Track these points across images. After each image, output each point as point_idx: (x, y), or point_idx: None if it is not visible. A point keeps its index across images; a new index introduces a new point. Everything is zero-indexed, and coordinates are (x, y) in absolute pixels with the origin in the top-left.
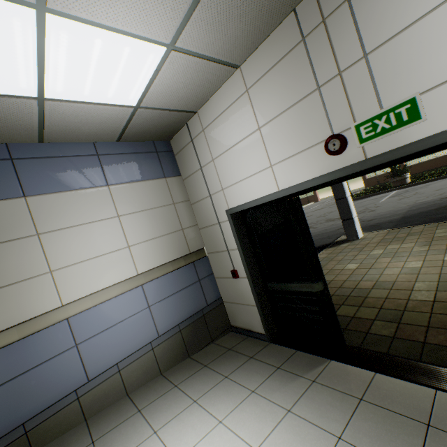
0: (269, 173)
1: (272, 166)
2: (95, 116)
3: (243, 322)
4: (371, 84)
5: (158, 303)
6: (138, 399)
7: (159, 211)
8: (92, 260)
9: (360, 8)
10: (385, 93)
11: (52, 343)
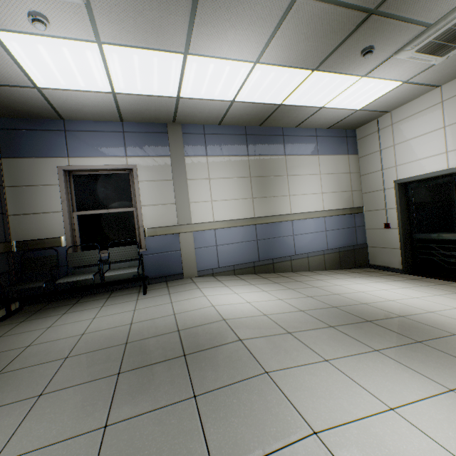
0: (443, 157)
1: (447, 152)
2: (333, 115)
3: (382, 261)
4: None
5: (330, 231)
6: (318, 272)
7: (340, 176)
8: (305, 195)
9: None
10: None
11: (285, 230)
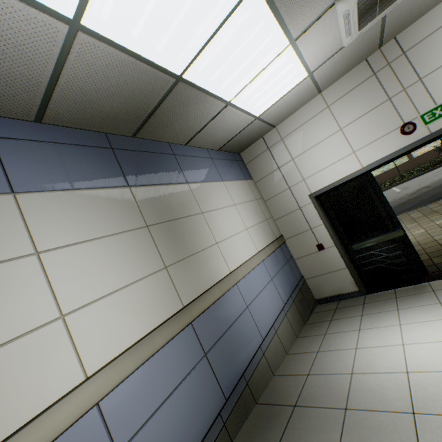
0: (352, 157)
1: (354, 152)
2: (233, 123)
3: (330, 290)
4: (426, 93)
5: (275, 277)
6: (303, 350)
7: (252, 204)
8: (233, 237)
9: (413, 57)
10: (436, 97)
11: (235, 303)
